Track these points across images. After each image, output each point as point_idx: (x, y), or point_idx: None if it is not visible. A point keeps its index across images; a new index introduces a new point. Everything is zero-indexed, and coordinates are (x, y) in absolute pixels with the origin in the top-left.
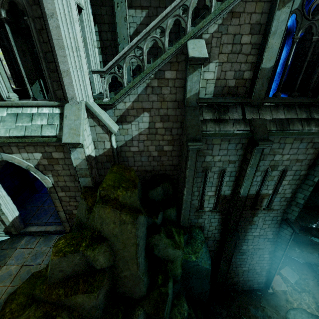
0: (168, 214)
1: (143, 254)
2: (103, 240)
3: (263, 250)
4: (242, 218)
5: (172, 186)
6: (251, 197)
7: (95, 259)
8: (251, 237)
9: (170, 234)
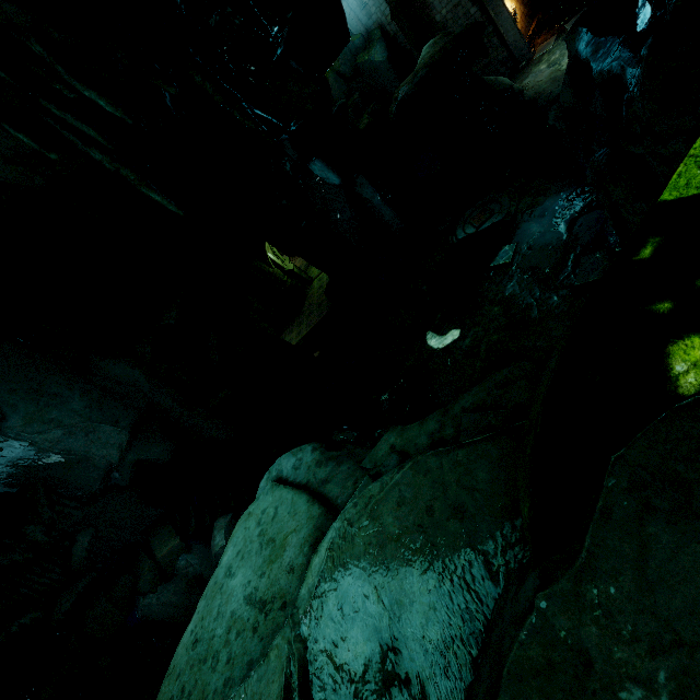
0: None
1: None
2: None
3: (462, 5)
4: None
5: None
6: None
7: None
8: None
9: None
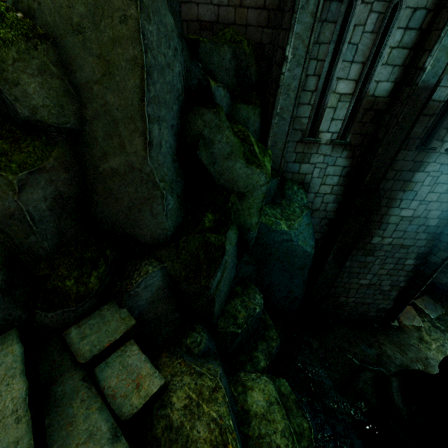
0: (241, 117)
1: (170, 141)
2: (38, 36)
3: (408, 250)
4: (393, 171)
5: (258, 67)
6: (433, 111)
7: (7, 78)
8: (395, 219)
9: (243, 138)
